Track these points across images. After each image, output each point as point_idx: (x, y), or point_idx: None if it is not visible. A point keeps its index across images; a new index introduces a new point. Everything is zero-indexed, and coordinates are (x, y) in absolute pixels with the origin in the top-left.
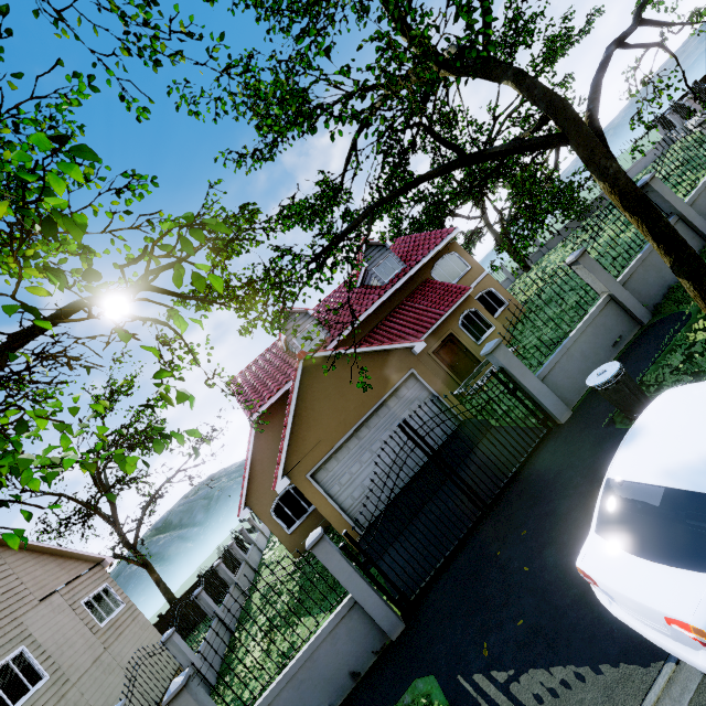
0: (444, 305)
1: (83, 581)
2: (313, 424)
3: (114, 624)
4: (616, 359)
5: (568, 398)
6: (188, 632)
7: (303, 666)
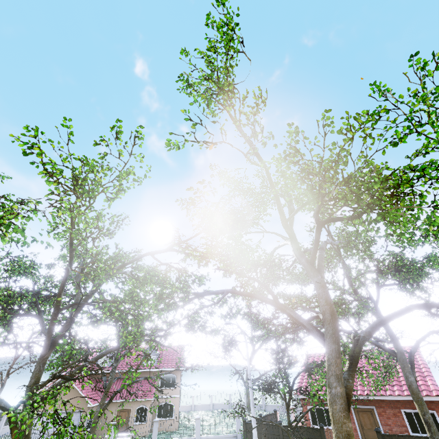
0: (141, 394)
1: None
2: None
3: None
4: None
5: None
6: None
7: None
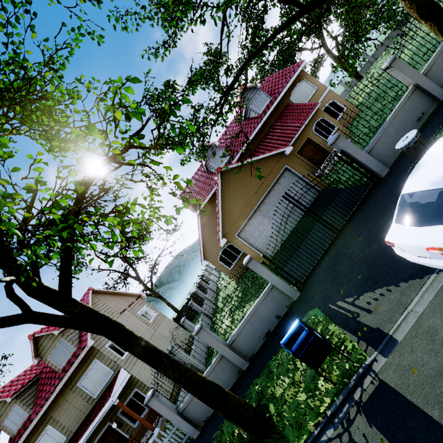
0: (301, 119)
1: (135, 305)
2: (233, 208)
3: (155, 321)
4: (419, 129)
5: (386, 161)
6: (191, 319)
7: (253, 316)
